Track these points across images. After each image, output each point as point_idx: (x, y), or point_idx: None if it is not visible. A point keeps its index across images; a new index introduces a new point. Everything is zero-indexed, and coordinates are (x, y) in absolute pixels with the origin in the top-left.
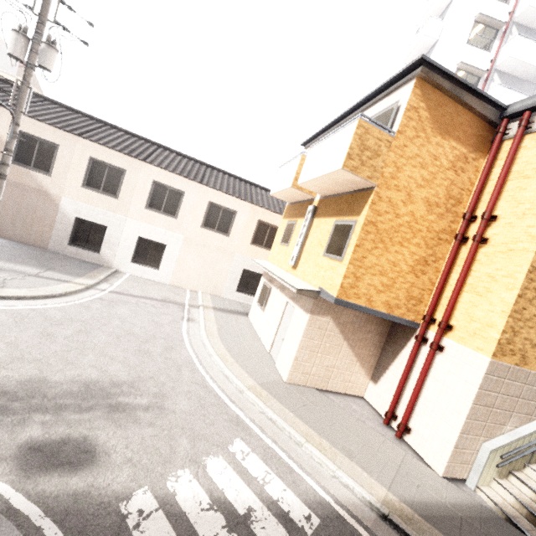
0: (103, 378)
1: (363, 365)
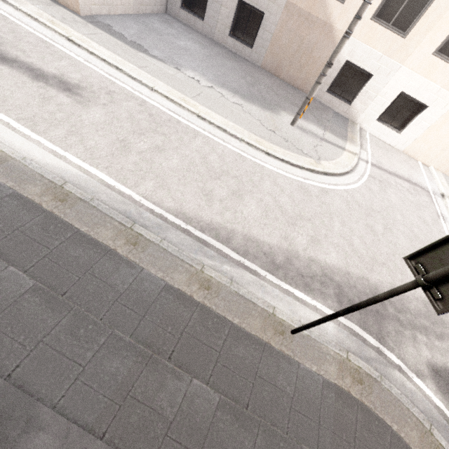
0: None
1: None
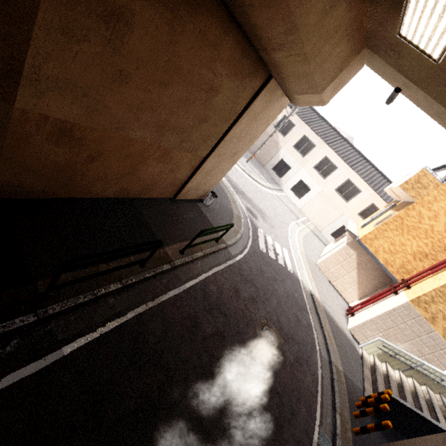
0: (263, 211)
1: (359, 289)
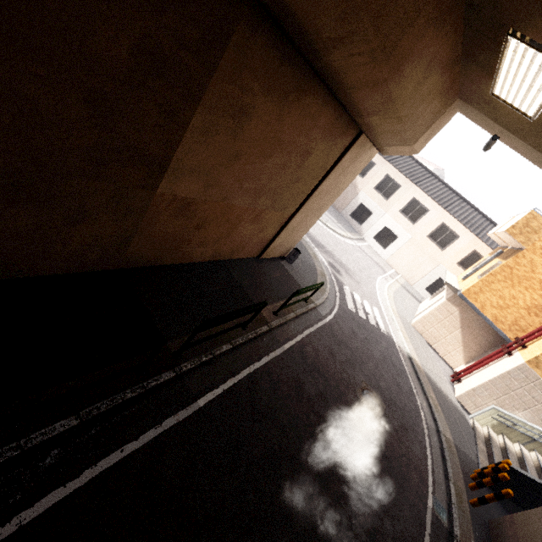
0: (346, 265)
1: (464, 351)
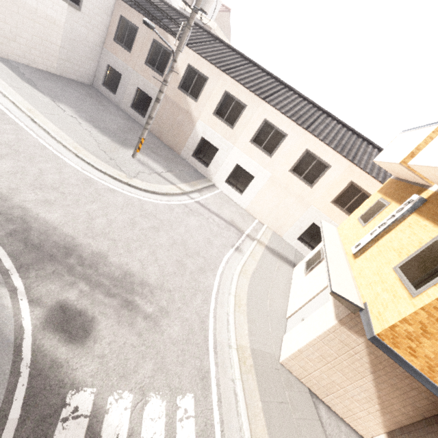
0: (138, 274)
1: (383, 413)
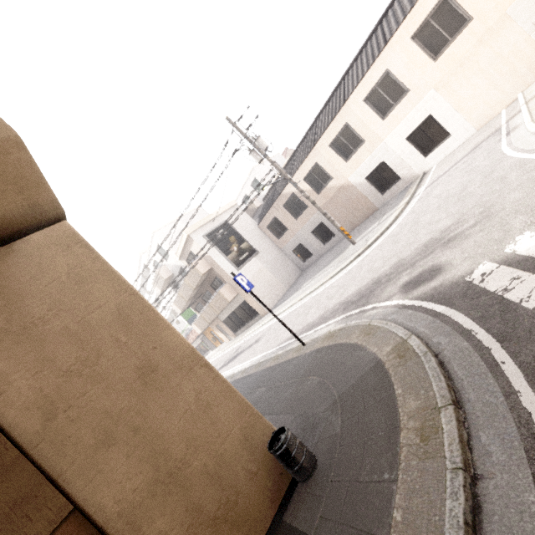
0: (434, 235)
1: None
